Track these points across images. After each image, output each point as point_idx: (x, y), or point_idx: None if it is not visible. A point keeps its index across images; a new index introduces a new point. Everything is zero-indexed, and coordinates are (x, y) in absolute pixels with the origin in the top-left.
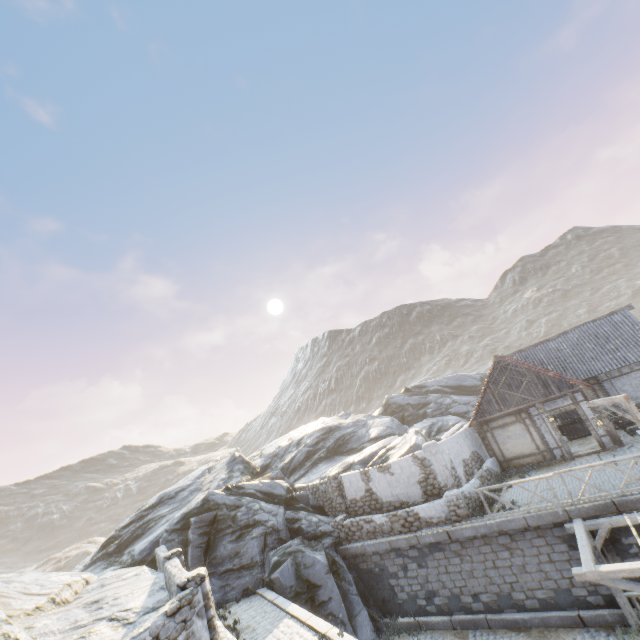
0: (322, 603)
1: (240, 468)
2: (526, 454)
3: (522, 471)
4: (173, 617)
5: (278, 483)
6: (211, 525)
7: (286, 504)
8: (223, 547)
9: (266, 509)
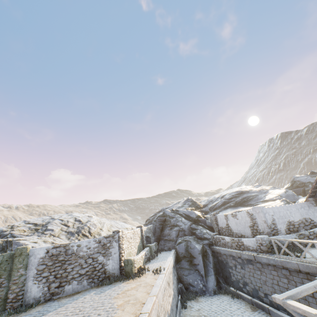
0: (194, 264)
1: (189, 203)
2: None
3: None
4: (106, 238)
5: (194, 212)
6: (163, 222)
7: (194, 222)
8: (166, 231)
9: (183, 221)
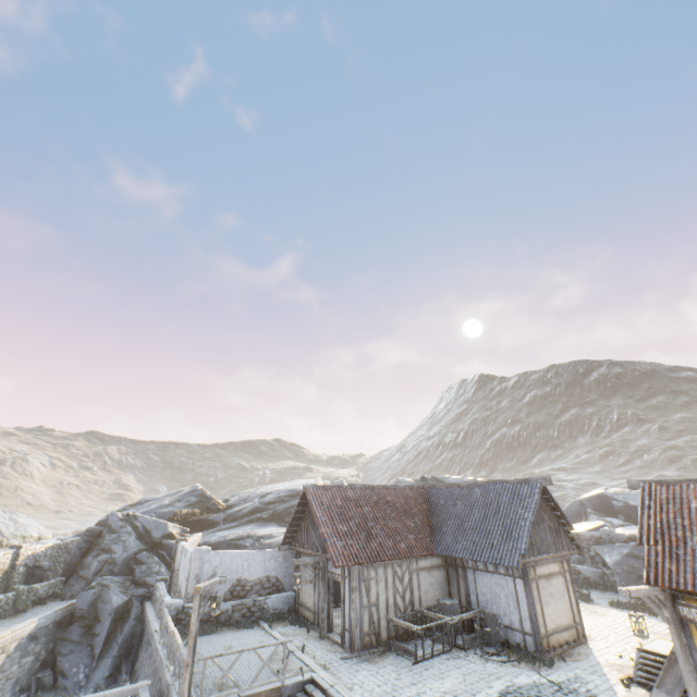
0: (94, 634)
1: (192, 500)
2: (308, 606)
3: (292, 621)
4: None
5: (166, 526)
6: (97, 537)
7: (153, 546)
8: (89, 557)
9: (127, 543)
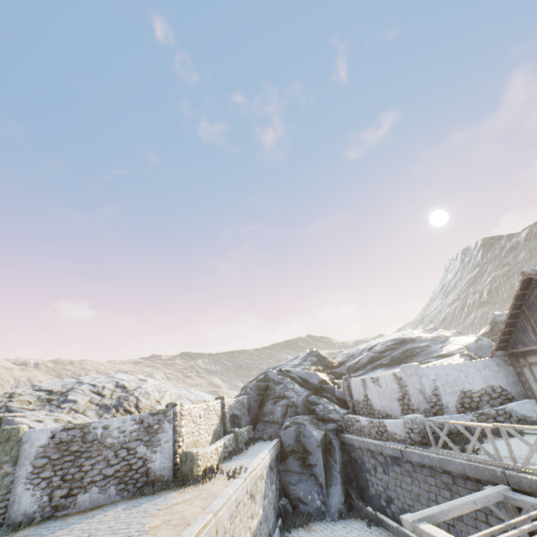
0: (310, 465)
1: (313, 360)
2: None
3: None
4: (153, 416)
5: (316, 375)
6: (264, 390)
7: (315, 391)
8: (267, 406)
9: (295, 390)
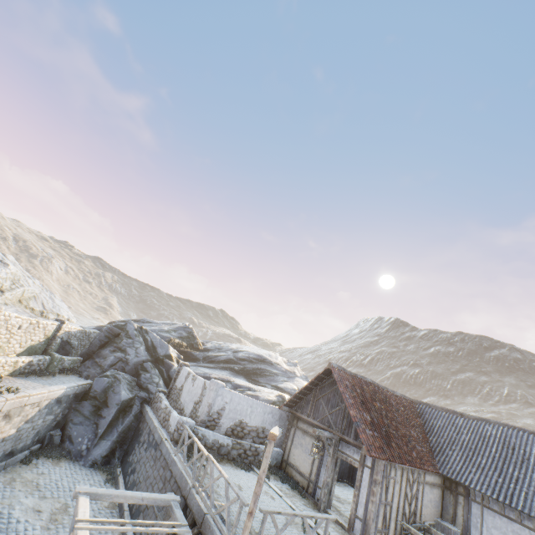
0: (100, 415)
1: (183, 334)
2: (300, 471)
3: (282, 478)
4: None
5: (168, 348)
6: (114, 336)
7: (156, 360)
8: (106, 350)
9: (138, 350)
